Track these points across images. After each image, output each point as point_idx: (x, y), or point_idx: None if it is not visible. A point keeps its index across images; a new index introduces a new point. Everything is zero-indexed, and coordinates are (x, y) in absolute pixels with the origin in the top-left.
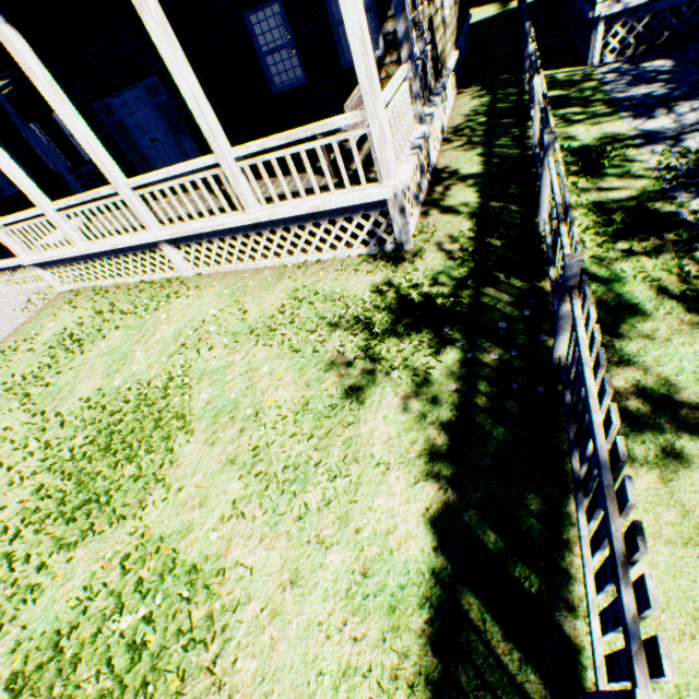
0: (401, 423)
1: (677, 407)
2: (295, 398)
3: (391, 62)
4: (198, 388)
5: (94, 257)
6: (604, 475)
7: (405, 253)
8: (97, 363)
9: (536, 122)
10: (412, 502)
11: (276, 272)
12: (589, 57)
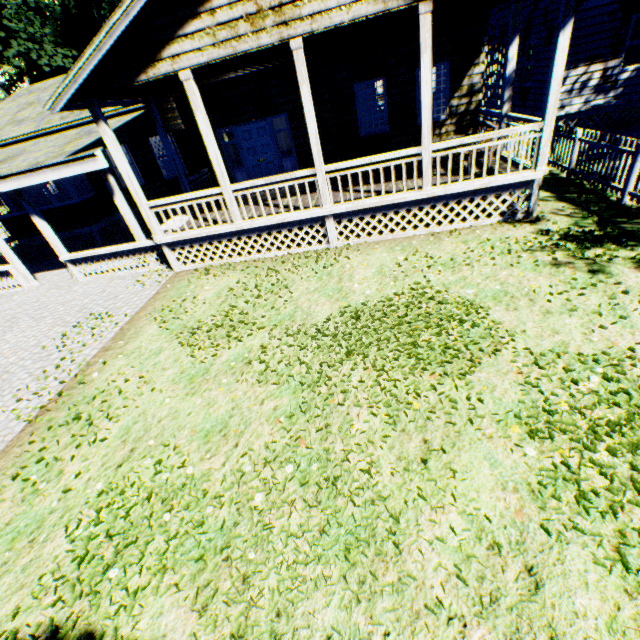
0: None
1: None
2: (551, 281)
3: (450, 124)
4: (452, 291)
5: (242, 234)
6: None
7: (533, 218)
8: (310, 297)
9: (574, 155)
10: None
11: (429, 236)
12: None
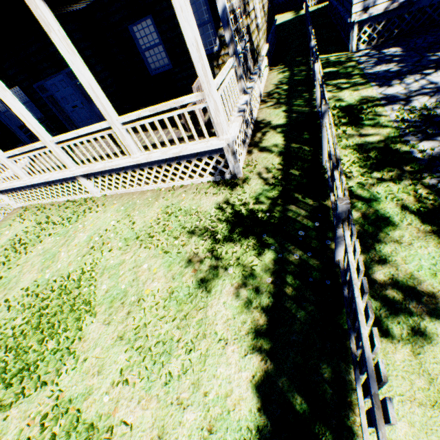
0: (235, 307)
1: (420, 295)
2: (165, 287)
3: (225, 54)
4: (100, 280)
5: (35, 186)
6: (372, 384)
7: (238, 180)
8: (35, 260)
9: (318, 92)
10: (243, 371)
11: (155, 194)
12: (349, 46)
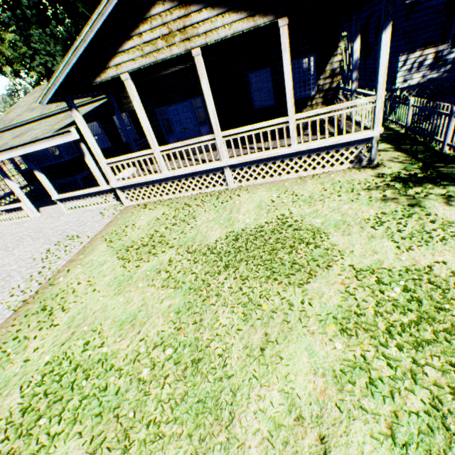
0: None
1: None
2: (379, 213)
3: (318, 97)
4: (306, 220)
5: (168, 180)
6: None
7: (375, 165)
8: (208, 225)
9: (409, 117)
10: None
11: (298, 179)
12: None
